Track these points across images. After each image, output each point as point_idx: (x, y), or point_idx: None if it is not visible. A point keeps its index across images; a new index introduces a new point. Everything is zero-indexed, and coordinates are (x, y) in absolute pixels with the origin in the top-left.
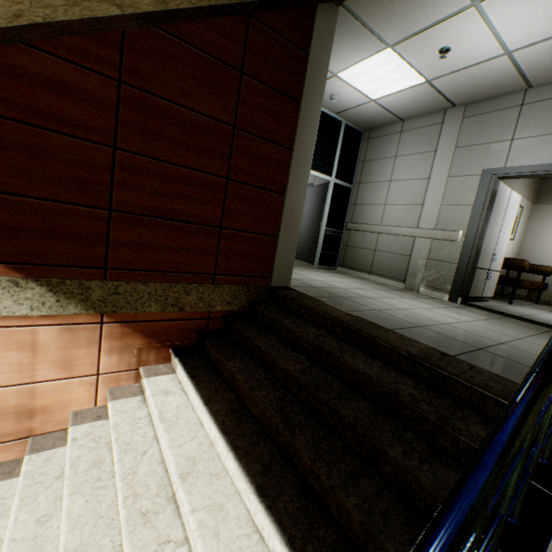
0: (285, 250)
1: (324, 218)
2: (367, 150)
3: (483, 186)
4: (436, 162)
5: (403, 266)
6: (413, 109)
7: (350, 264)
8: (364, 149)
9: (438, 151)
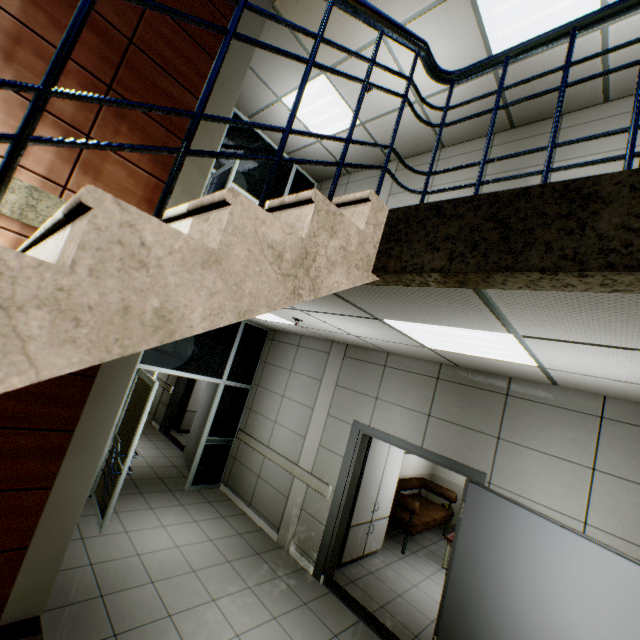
0: (41, 563)
1: (207, 426)
2: (270, 351)
3: (352, 439)
4: (321, 394)
5: (280, 508)
6: (304, 333)
7: (234, 484)
8: (268, 349)
9: (323, 382)
